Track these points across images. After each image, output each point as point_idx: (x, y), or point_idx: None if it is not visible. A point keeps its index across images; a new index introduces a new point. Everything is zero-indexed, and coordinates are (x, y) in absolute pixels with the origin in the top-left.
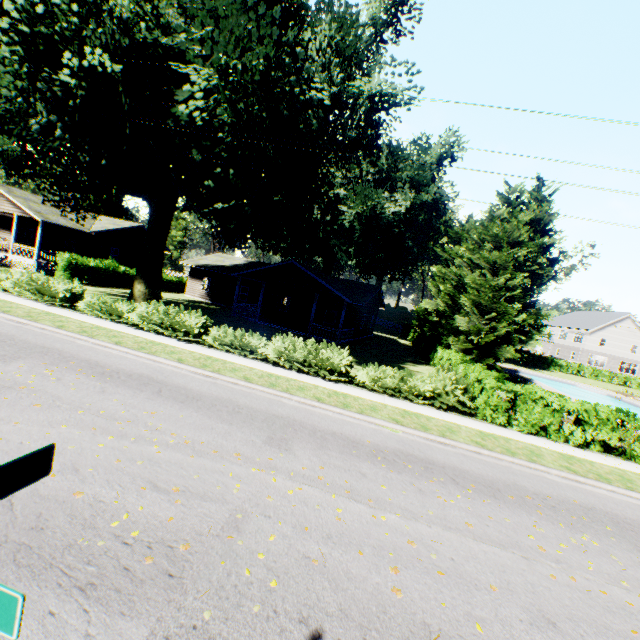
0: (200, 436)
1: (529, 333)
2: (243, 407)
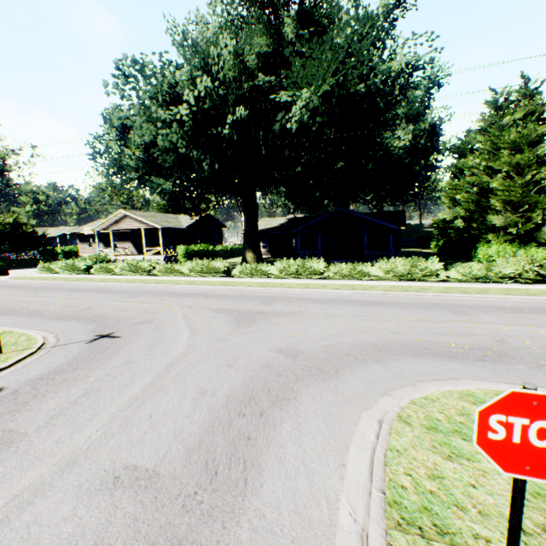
0: (419, 316)
1: (544, 216)
2: (411, 303)
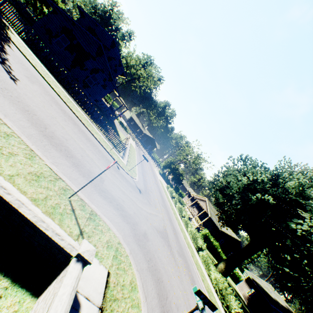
0: None
1: None
2: None
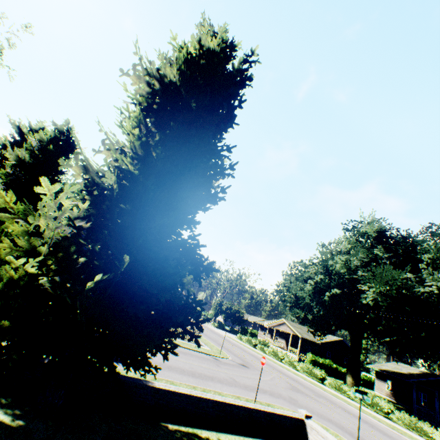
0: None
1: None
2: None
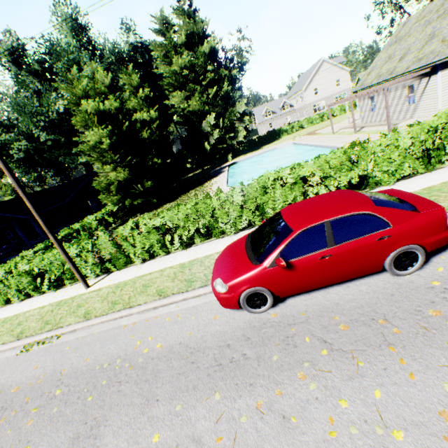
0: None
1: (236, 128)
2: None
